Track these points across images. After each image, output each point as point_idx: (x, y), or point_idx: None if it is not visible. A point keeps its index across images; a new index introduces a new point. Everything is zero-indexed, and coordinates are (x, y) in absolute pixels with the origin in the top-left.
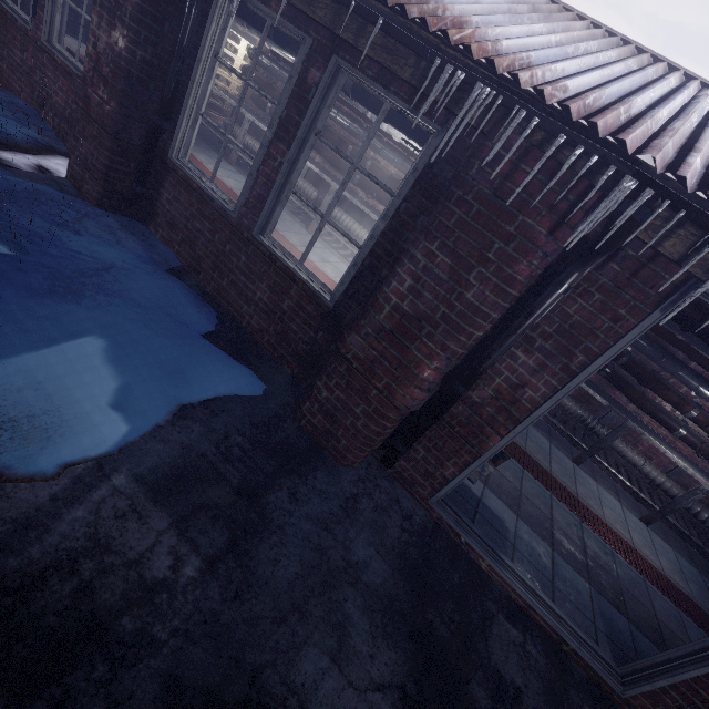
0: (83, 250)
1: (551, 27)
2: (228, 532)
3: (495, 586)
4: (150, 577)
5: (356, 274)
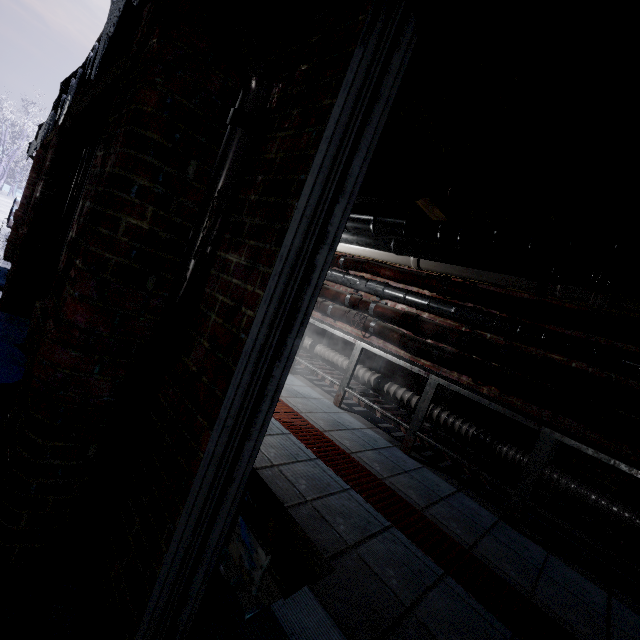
0: None
1: None
2: None
3: None
4: None
5: None
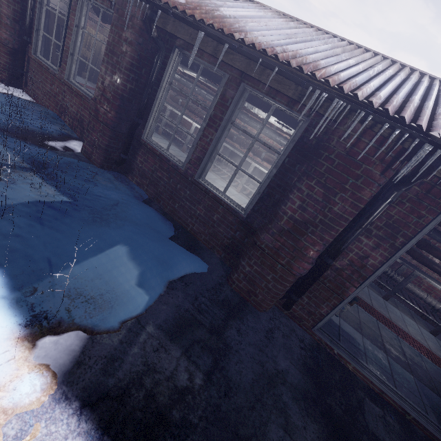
0: (101, 195)
1: (356, 59)
2: (211, 356)
3: (359, 380)
4: (179, 386)
5: (259, 198)
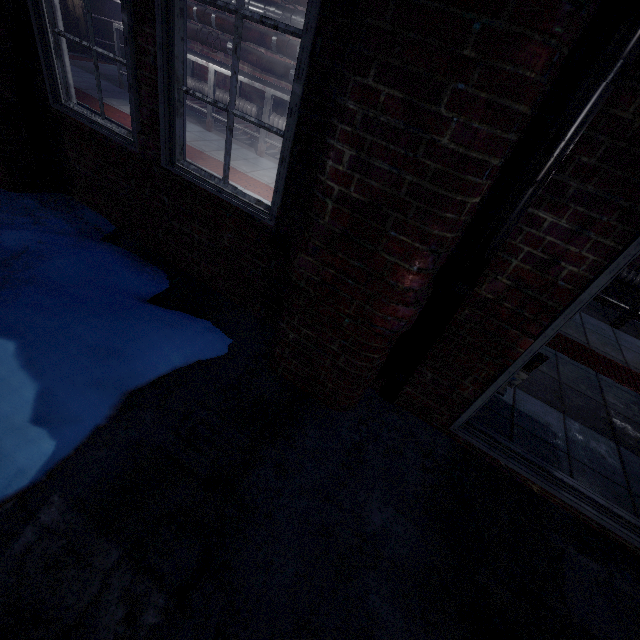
0: None
1: None
2: (200, 543)
3: (555, 510)
4: None
5: (288, 173)
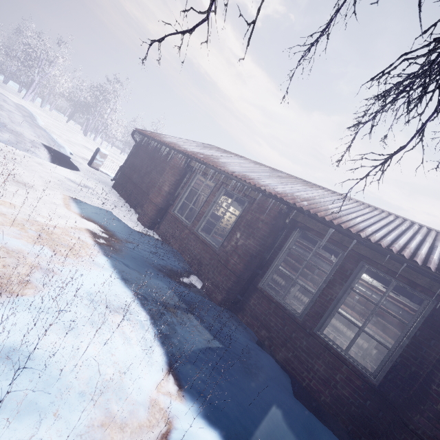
0: (234, 338)
1: None
2: None
3: None
4: None
5: (391, 366)
